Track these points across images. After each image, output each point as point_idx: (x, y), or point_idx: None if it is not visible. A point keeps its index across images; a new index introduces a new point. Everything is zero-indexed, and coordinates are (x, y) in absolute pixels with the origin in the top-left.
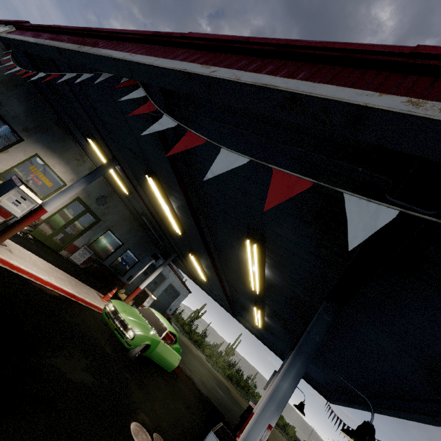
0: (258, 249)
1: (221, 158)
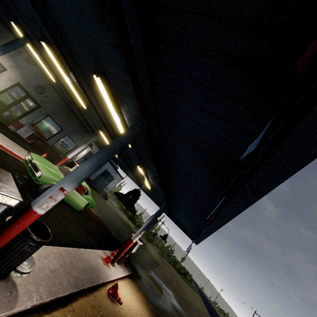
0: (106, 88)
1: None
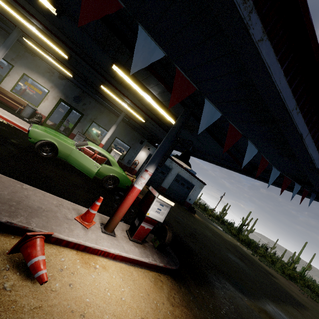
0: None
1: None
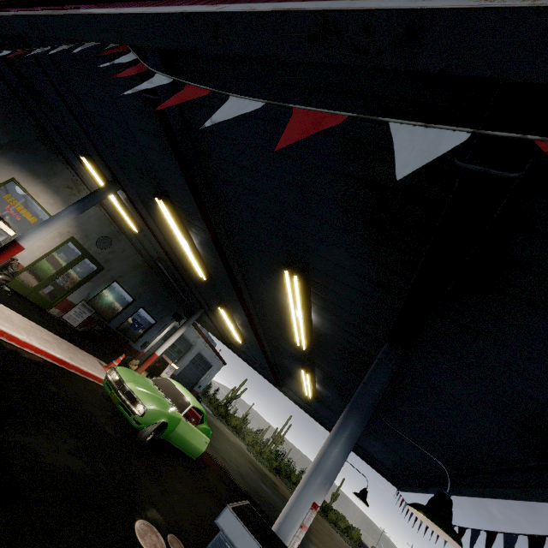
0: (300, 284)
1: (226, 106)
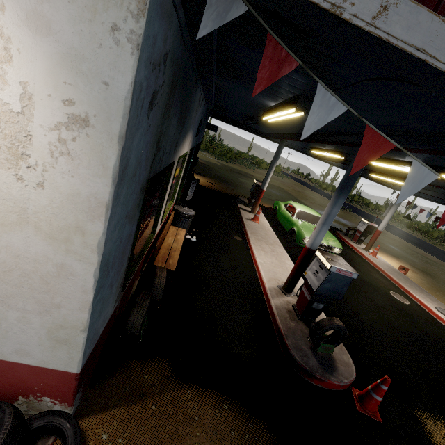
0: None
1: None
